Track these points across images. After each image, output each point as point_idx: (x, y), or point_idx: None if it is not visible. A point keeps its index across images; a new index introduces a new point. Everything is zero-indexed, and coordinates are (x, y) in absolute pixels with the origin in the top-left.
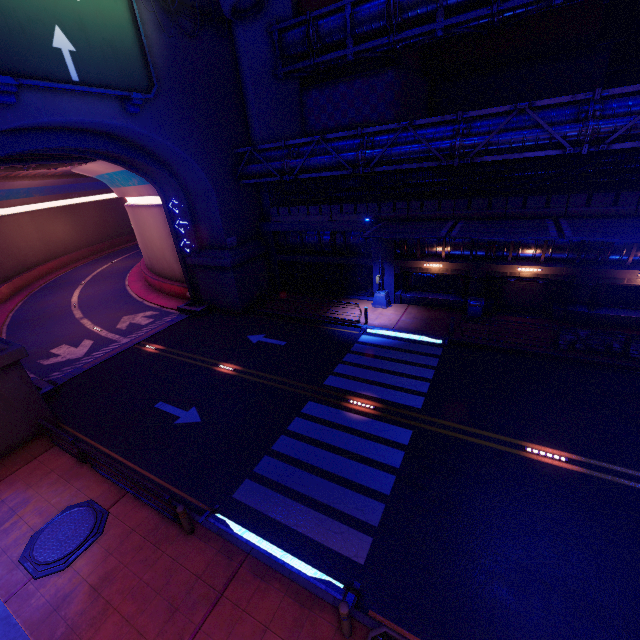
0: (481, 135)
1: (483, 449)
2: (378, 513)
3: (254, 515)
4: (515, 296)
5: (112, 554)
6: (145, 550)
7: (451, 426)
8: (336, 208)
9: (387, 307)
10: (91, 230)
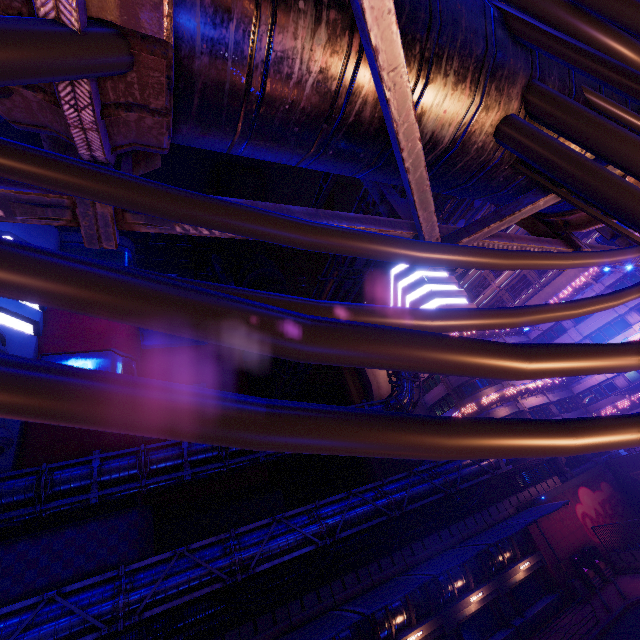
0: (253, 546)
1: None
2: None
3: None
4: None
5: None
6: None
7: None
8: None
9: None
10: None
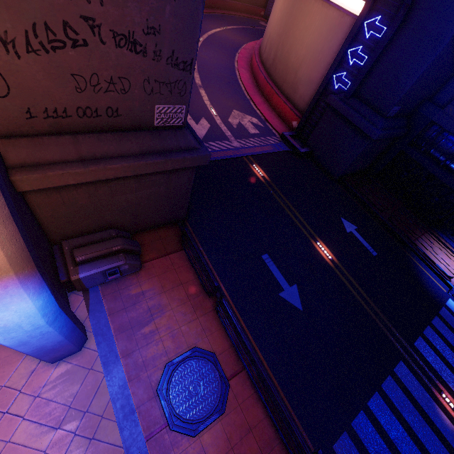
0: None
1: None
2: None
3: None
4: None
5: (233, 450)
6: None
7: None
8: None
9: None
10: None
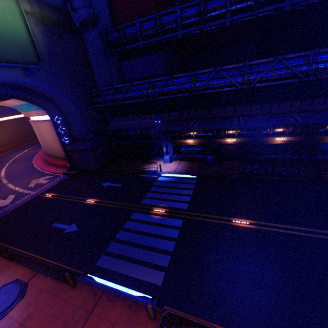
0: (202, 81)
1: (214, 224)
2: (167, 260)
3: (107, 272)
4: (227, 152)
5: (31, 304)
6: (49, 299)
7: (200, 215)
8: (141, 117)
9: (171, 162)
10: (11, 135)
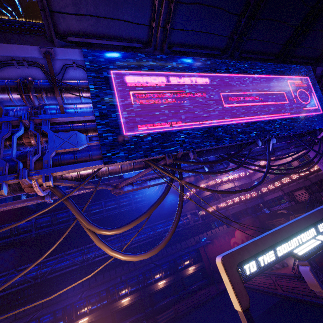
0: (49, 267)
1: None
2: None
3: None
4: None
5: None
6: None
7: None
8: None
9: None
10: None
